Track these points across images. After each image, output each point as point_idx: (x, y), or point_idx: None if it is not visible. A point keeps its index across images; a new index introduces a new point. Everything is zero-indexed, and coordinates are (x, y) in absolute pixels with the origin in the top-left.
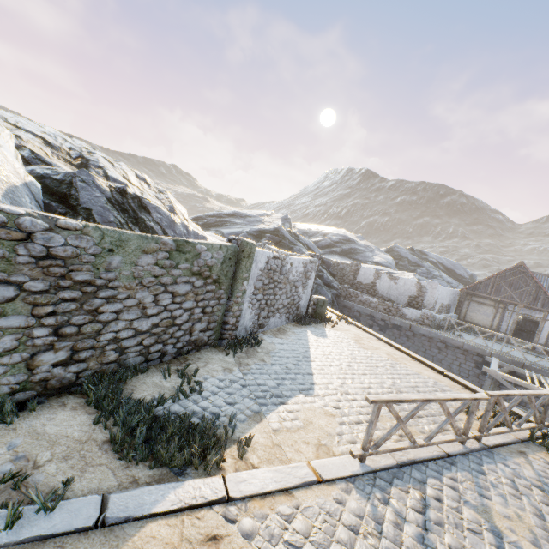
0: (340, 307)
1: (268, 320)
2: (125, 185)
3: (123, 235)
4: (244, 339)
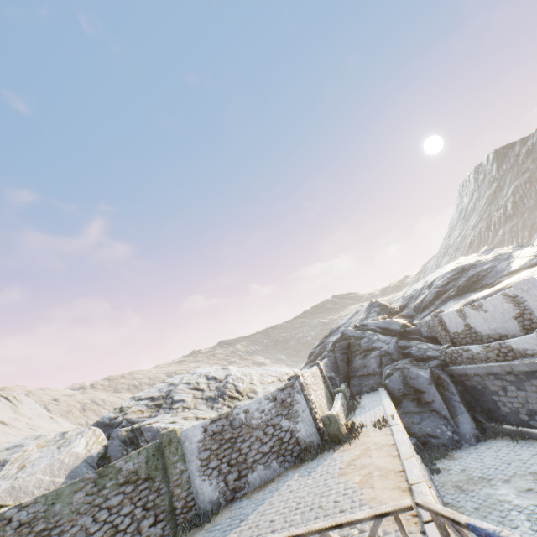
0: (456, 378)
1: (246, 478)
2: (181, 401)
3: (59, 490)
4: (197, 517)
